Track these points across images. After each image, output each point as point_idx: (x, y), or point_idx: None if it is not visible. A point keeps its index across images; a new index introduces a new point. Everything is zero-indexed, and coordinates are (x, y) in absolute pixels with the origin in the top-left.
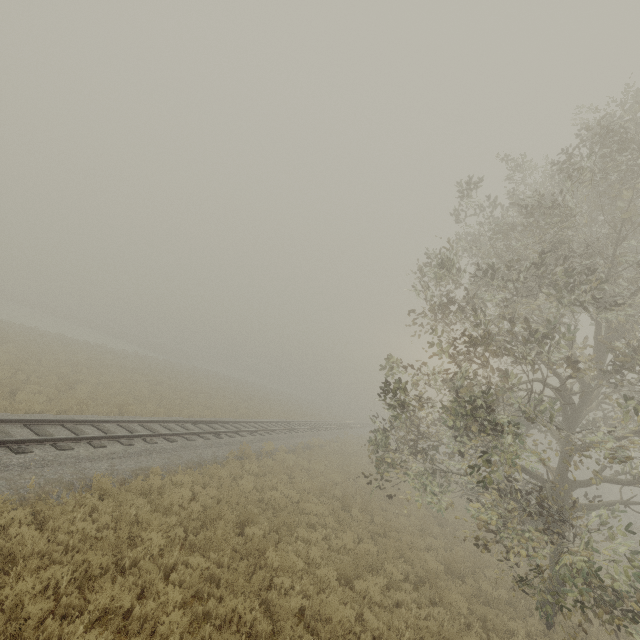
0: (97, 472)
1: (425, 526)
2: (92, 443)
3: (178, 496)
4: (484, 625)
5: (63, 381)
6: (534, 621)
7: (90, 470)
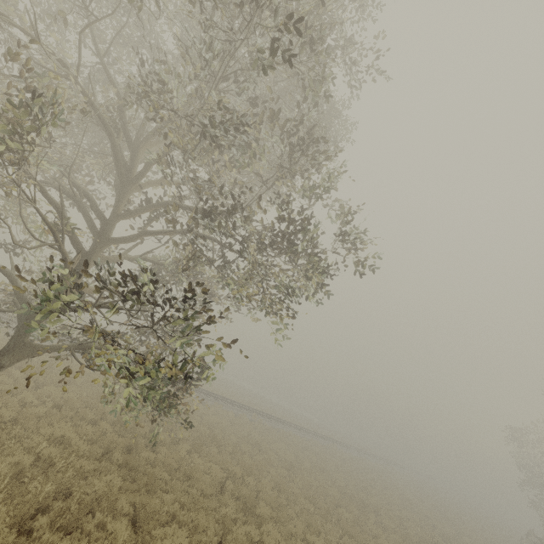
0: None
1: (68, 402)
2: None
3: None
4: None
5: None
6: None
7: None
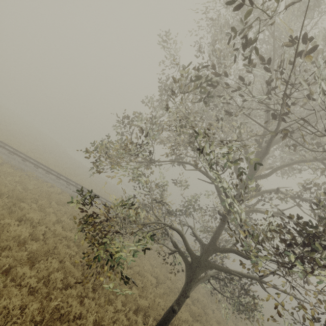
0: (36, 174)
1: (160, 276)
2: (46, 172)
3: (47, 187)
4: (100, 287)
5: (75, 174)
6: (140, 319)
7: (35, 173)
